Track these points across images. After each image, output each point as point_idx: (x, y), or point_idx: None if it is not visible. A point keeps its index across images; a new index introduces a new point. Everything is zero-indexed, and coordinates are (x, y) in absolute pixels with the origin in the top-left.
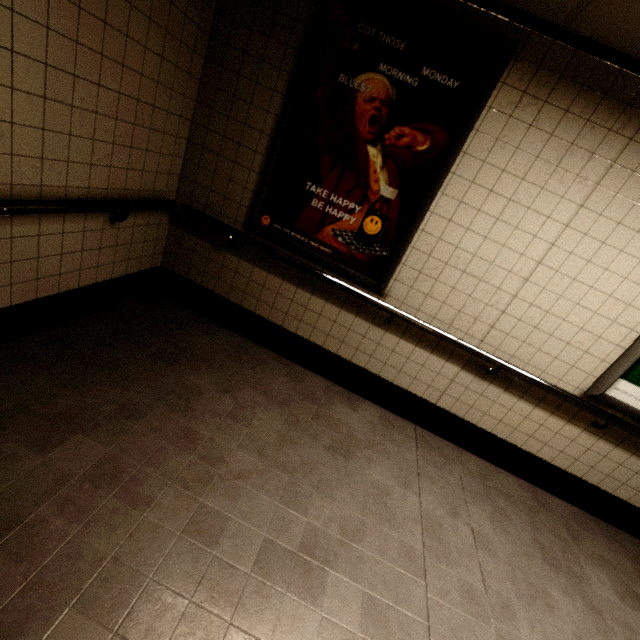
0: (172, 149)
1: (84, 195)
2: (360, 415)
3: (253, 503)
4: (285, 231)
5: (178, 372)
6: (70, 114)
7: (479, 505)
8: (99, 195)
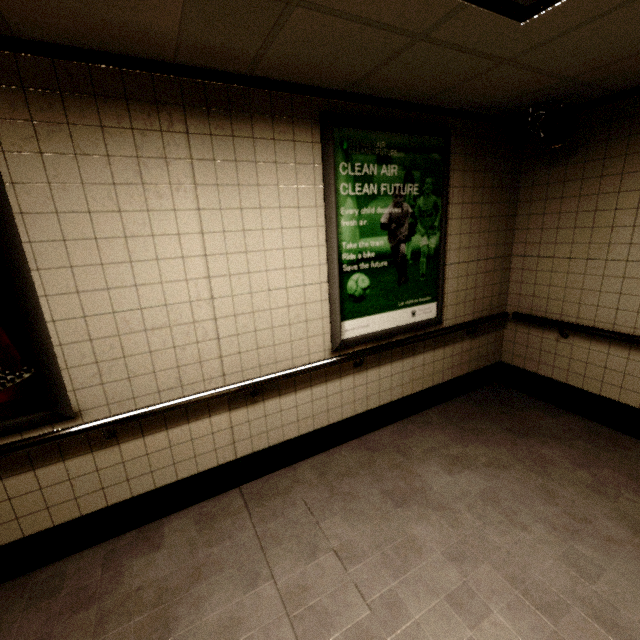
0: None
1: None
2: (168, 546)
3: None
4: None
5: None
6: None
7: (330, 512)
8: None
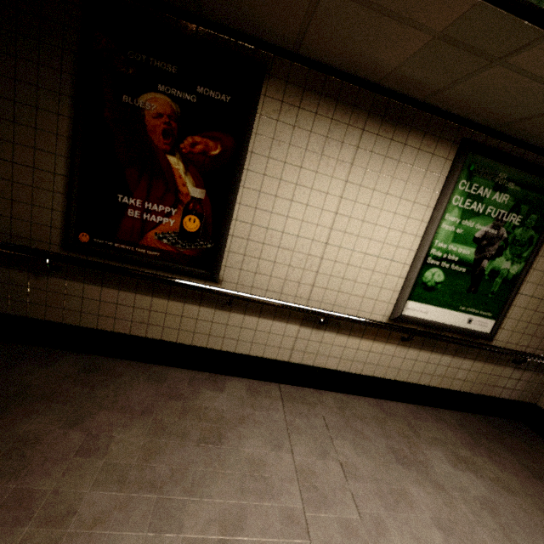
0: None
1: None
2: (227, 394)
3: None
4: (108, 244)
5: (6, 424)
6: None
7: (342, 436)
8: None
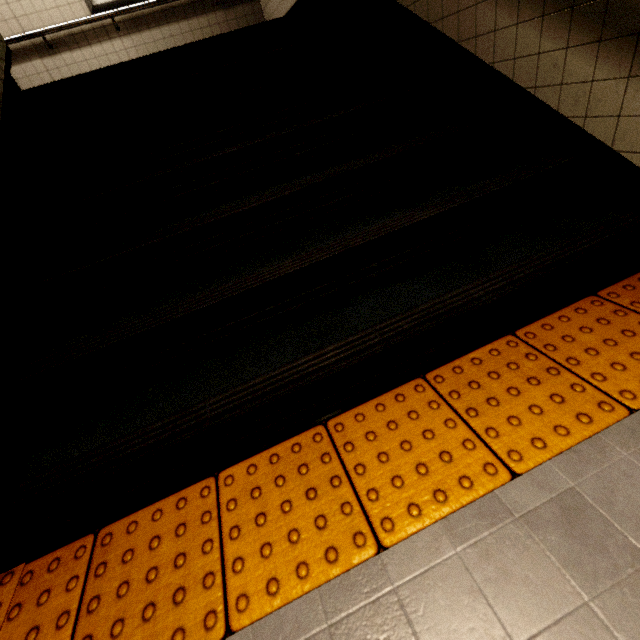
0: None
1: None
2: None
3: None
4: None
5: None
6: None
7: None
8: None
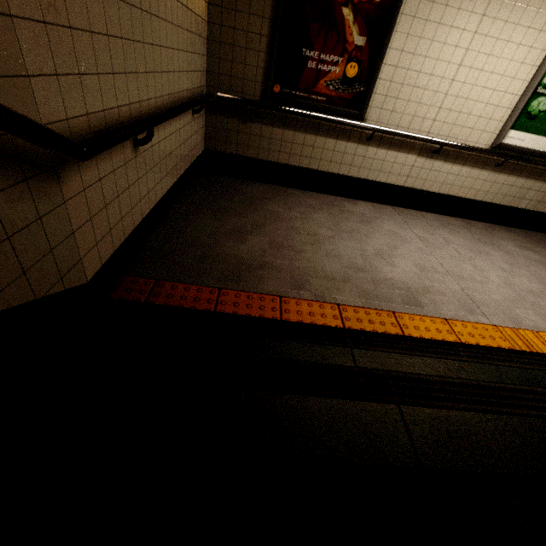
0: (203, 49)
1: (186, 96)
2: (361, 207)
3: (344, 245)
4: (292, 93)
5: (259, 206)
6: (182, 35)
7: (441, 230)
8: (189, 95)
